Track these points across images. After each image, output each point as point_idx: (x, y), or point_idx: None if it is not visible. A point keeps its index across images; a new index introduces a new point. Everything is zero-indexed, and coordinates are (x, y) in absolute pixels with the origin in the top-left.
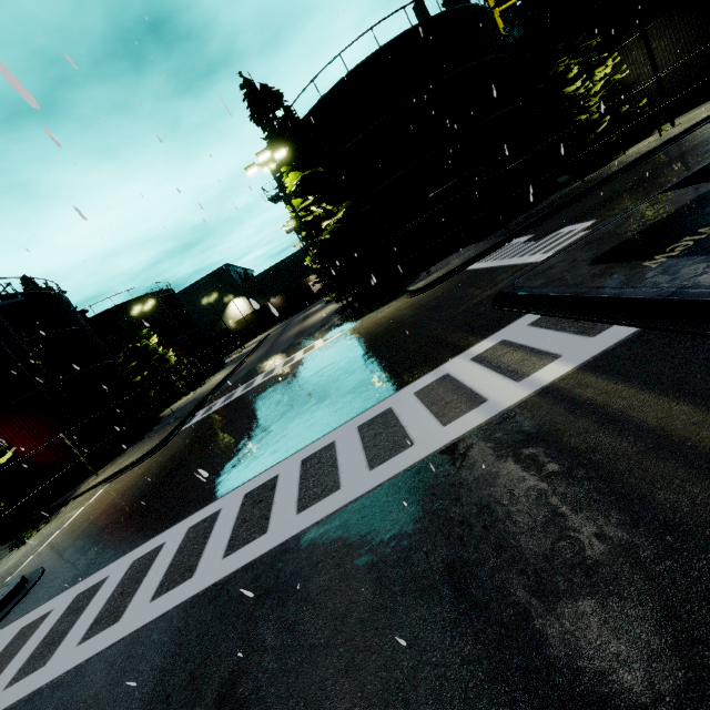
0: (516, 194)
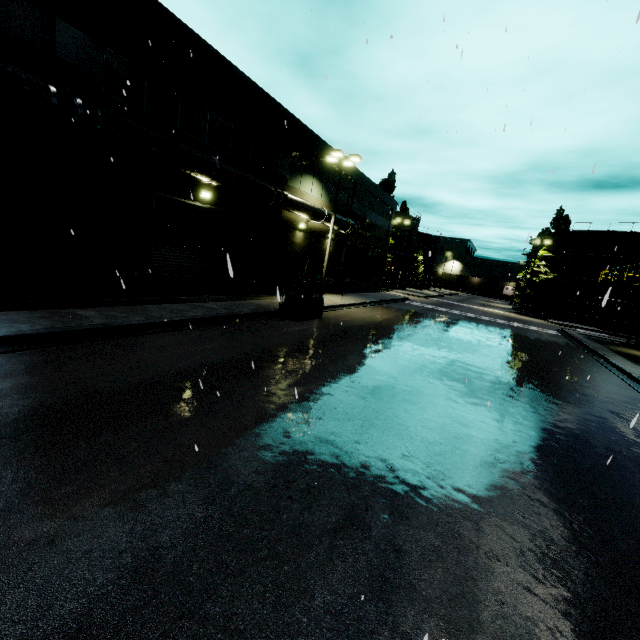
0: None
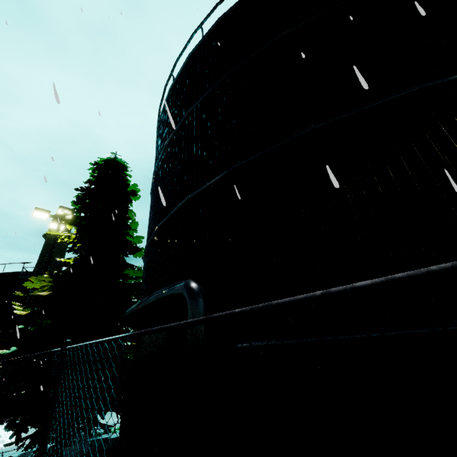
0: None
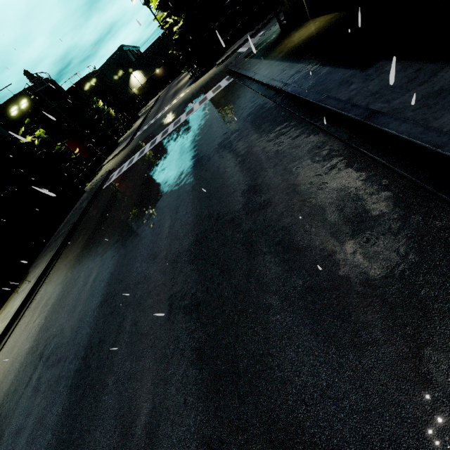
0: None
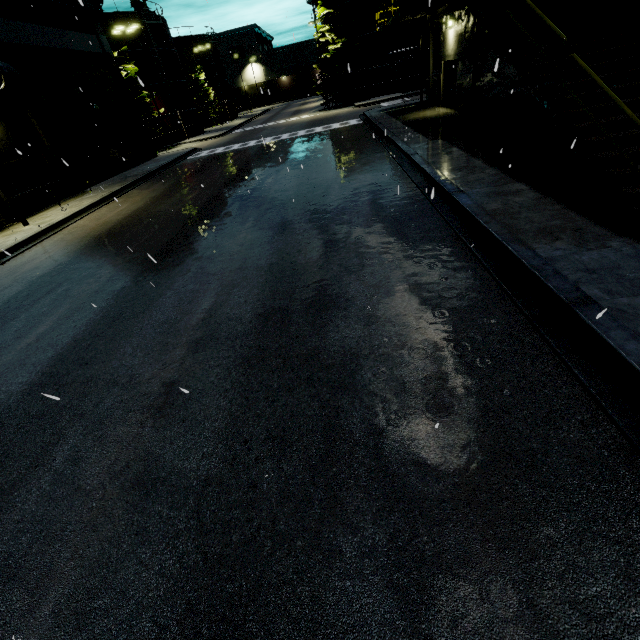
0: None
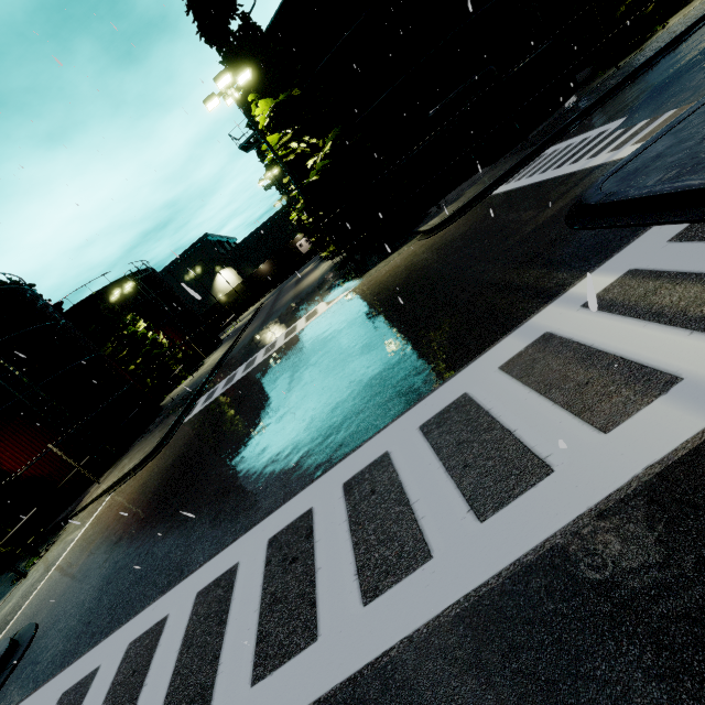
0: (533, 98)
